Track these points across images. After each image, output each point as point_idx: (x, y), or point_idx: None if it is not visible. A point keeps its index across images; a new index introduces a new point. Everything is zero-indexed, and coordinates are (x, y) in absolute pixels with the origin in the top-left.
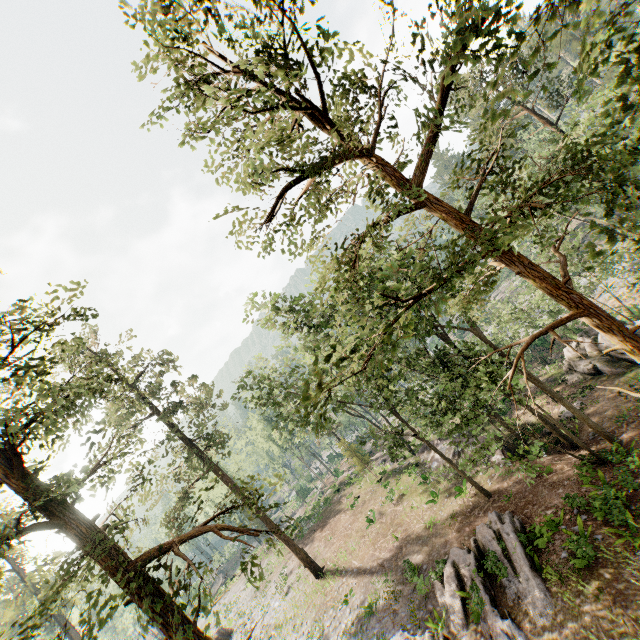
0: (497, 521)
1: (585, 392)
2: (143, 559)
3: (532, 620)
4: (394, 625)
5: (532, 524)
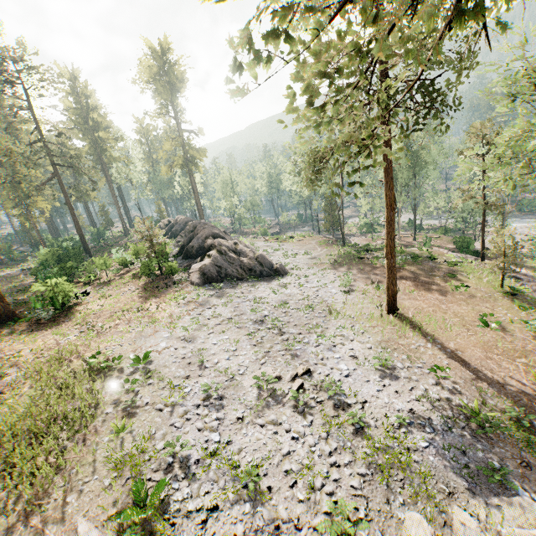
0: None
1: None
2: None
3: None
4: (523, 478)
5: None
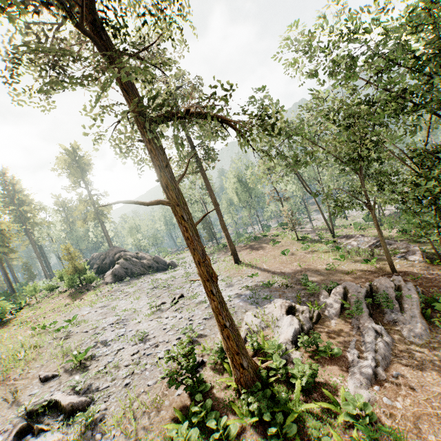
0: (401, 281)
1: None
2: (159, 116)
3: (402, 336)
4: (280, 297)
5: (437, 294)
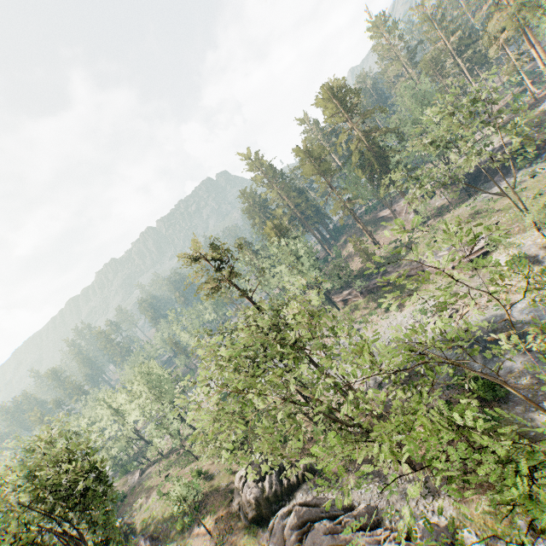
0: None
1: (226, 535)
2: None
3: None
4: None
5: None
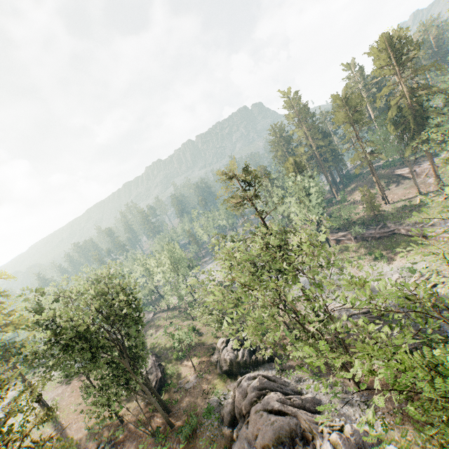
0: None
1: (205, 374)
2: None
3: None
4: None
5: None
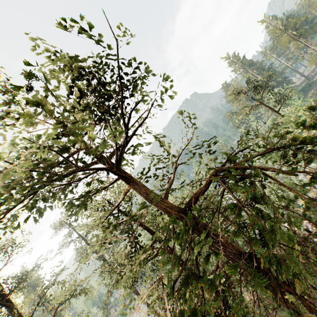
0: None
1: None
2: None
3: None
4: None
5: None
